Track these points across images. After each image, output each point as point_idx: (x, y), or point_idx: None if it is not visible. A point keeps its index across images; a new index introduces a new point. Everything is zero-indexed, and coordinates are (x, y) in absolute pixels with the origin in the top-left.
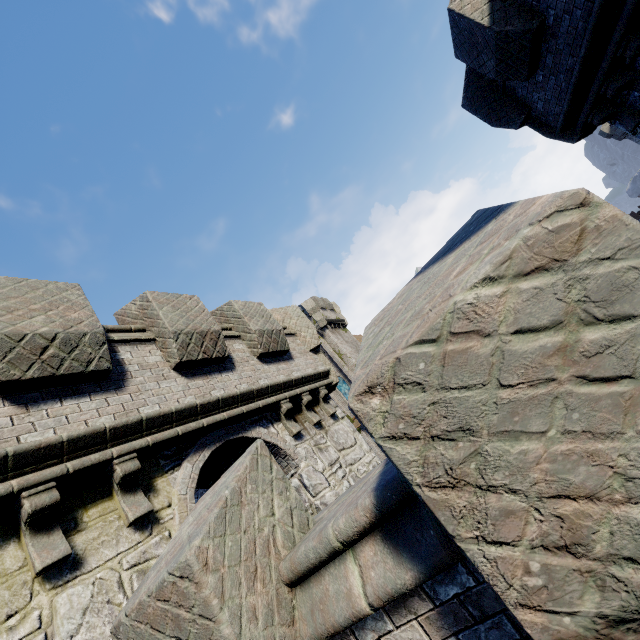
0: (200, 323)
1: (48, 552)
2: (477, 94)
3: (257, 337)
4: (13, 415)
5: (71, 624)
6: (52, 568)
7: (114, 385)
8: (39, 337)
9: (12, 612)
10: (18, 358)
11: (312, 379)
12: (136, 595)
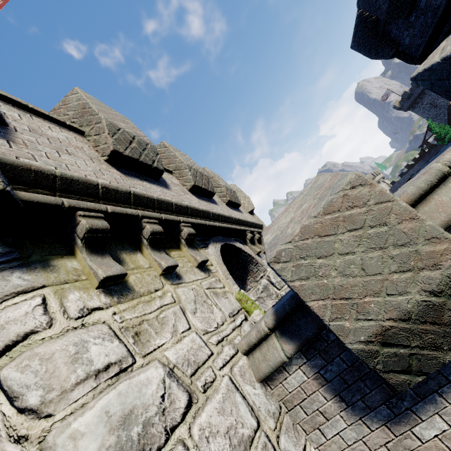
0: (198, 168)
1: (165, 260)
2: (362, 38)
3: (225, 189)
4: (121, 176)
5: (191, 306)
6: (167, 273)
7: (163, 185)
8: (126, 133)
9: (156, 289)
10: (119, 140)
11: (256, 226)
12: (283, 239)
